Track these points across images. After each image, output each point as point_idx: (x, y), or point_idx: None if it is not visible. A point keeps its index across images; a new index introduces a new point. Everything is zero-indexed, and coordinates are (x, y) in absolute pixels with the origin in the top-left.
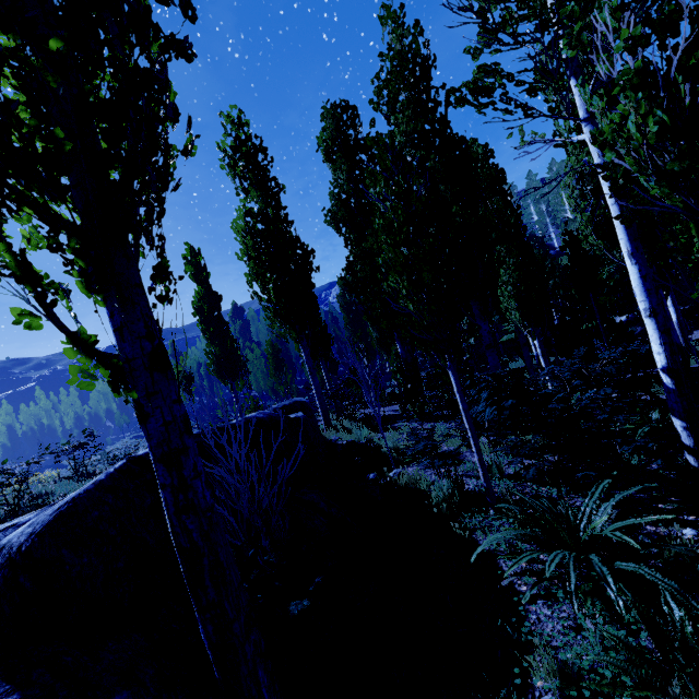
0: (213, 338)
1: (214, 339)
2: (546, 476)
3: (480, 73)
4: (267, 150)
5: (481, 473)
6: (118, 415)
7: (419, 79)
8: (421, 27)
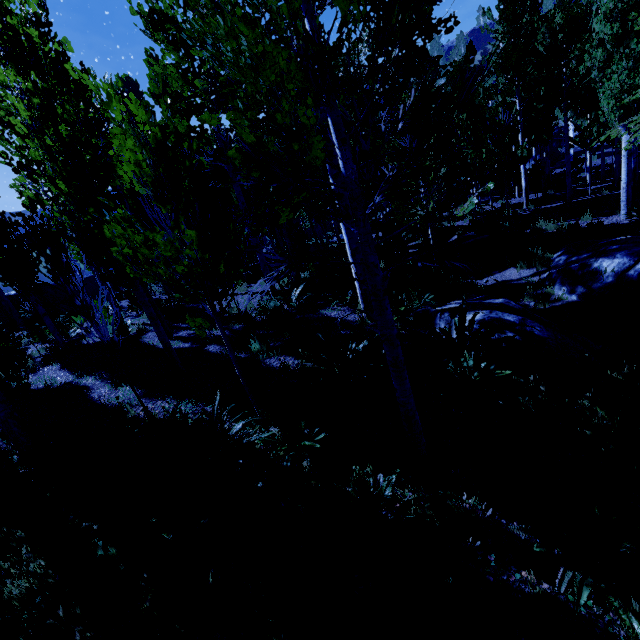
0: None
1: None
2: None
3: None
4: None
5: None
6: None
7: None
8: None
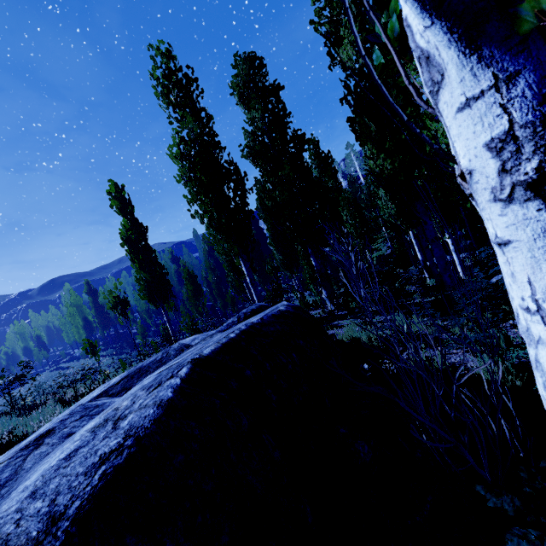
0: (142, 265)
1: (144, 266)
2: None
3: None
4: (197, 80)
5: None
6: (36, 351)
7: None
8: None
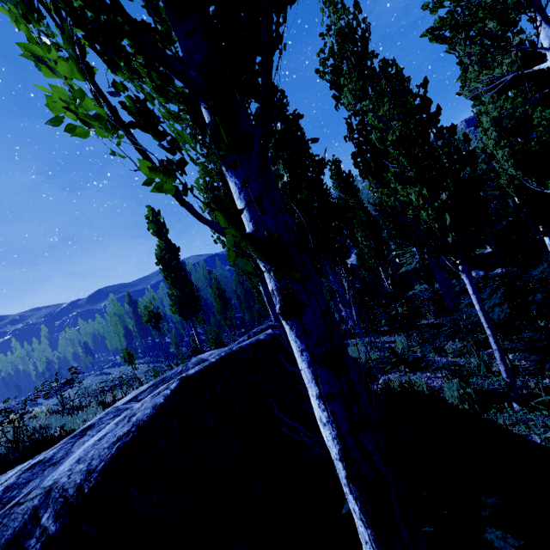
0: (174, 282)
1: (175, 283)
2: (546, 369)
3: (442, 22)
4: None
5: (503, 369)
6: (84, 357)
7: (361, 48)
8: (359, 7)
